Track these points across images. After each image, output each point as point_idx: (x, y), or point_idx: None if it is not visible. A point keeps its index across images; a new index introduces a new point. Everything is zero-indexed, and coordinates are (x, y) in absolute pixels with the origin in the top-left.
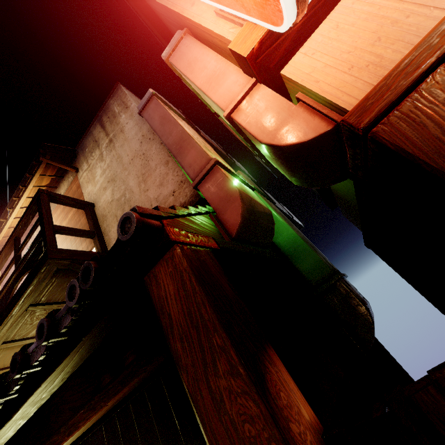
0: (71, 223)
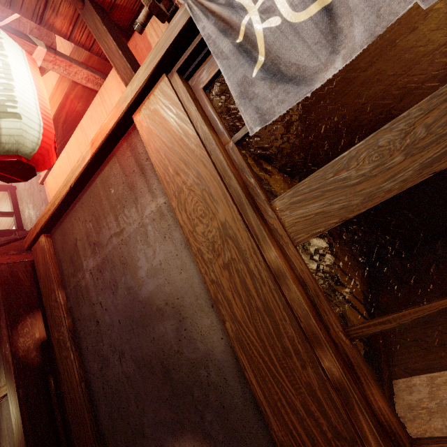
0: (4, 196)
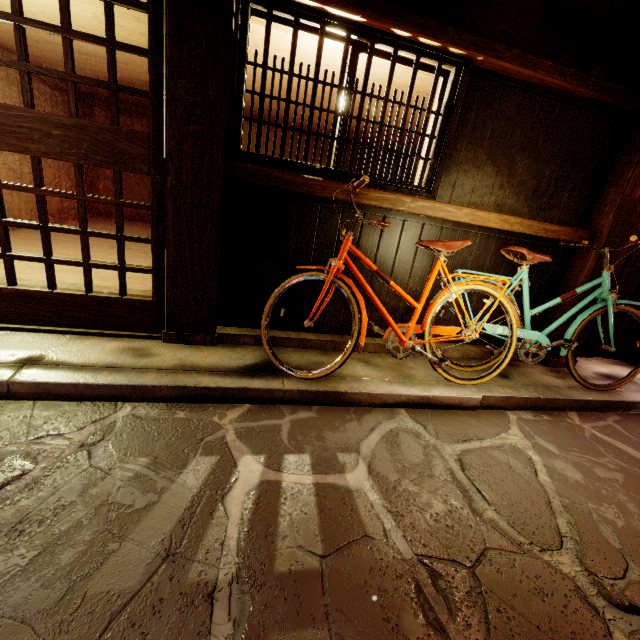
0: None
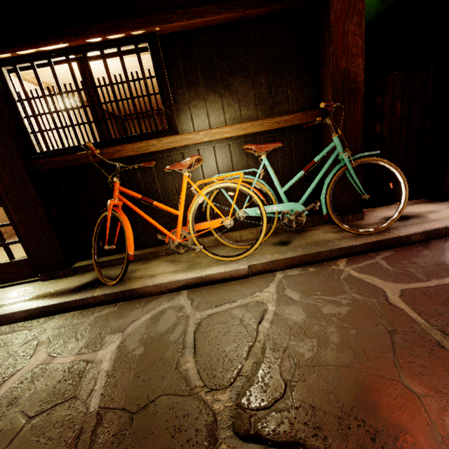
0: None
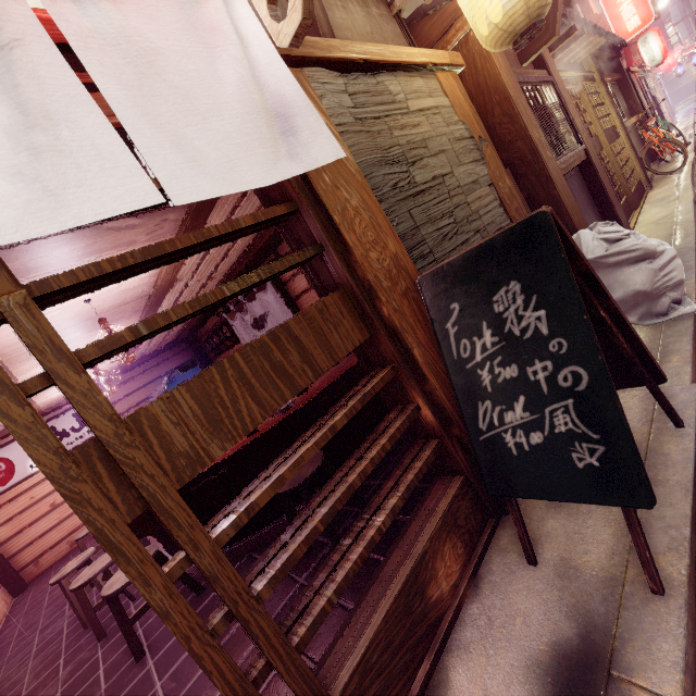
0: None
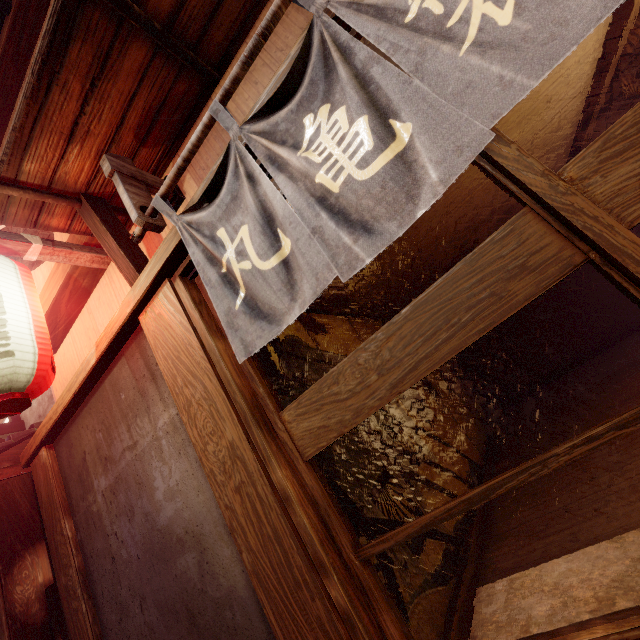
0: None
